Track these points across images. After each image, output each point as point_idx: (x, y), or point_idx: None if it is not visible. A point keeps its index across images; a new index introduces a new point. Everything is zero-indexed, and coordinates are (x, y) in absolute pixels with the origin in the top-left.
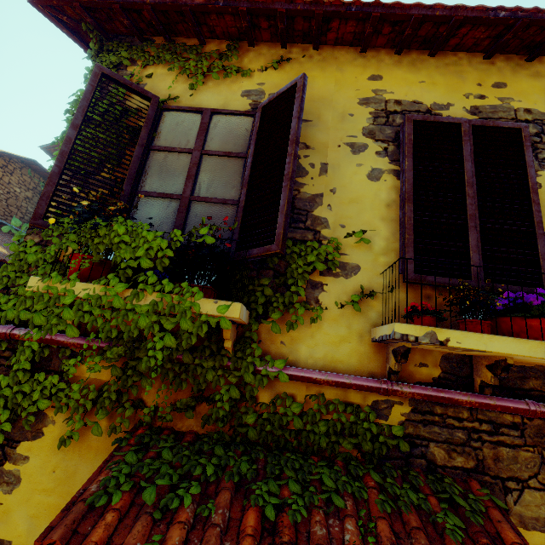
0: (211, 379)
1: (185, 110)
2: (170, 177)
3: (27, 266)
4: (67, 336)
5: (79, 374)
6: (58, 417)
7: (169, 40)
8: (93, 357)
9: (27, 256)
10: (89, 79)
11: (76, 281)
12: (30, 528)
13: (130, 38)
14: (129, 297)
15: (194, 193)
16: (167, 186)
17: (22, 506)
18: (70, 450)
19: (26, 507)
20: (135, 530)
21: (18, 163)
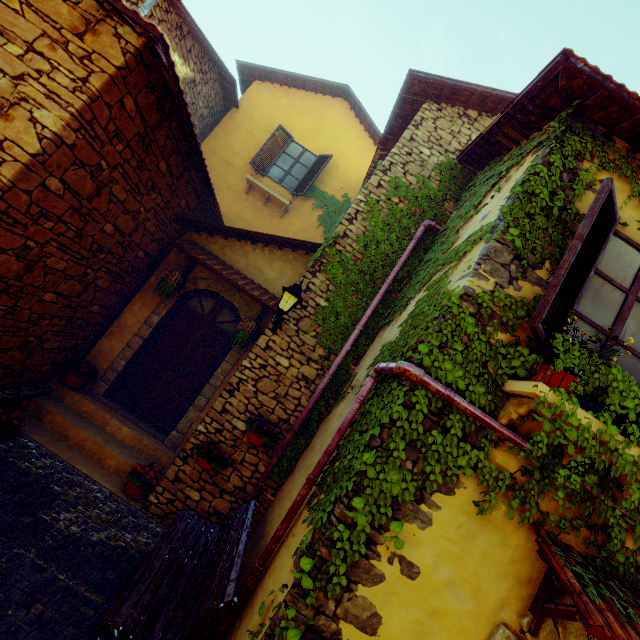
0: (608, 516)
1: (631, 243)
2: (602, 308)
3: (463, 335)
4: (497, 423)
5: (491, 456)
6: (468, 485)
7: (633, 152)
8: (514, 451)
9: (467, 325)
10: (604, 193)
11: (577, 405)
12: (435, 563)
13: (593, 126)
14: (618, 441)
15: (619, 336)
16: (597, 316)
17: (431, 544)
18: (474, 517)
19: (434, 546)
20: (633, 635)
21: (215, 74)
